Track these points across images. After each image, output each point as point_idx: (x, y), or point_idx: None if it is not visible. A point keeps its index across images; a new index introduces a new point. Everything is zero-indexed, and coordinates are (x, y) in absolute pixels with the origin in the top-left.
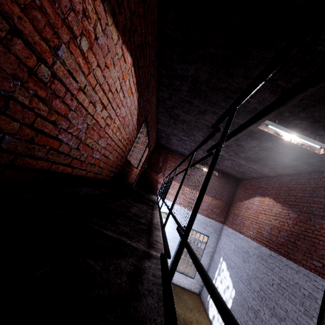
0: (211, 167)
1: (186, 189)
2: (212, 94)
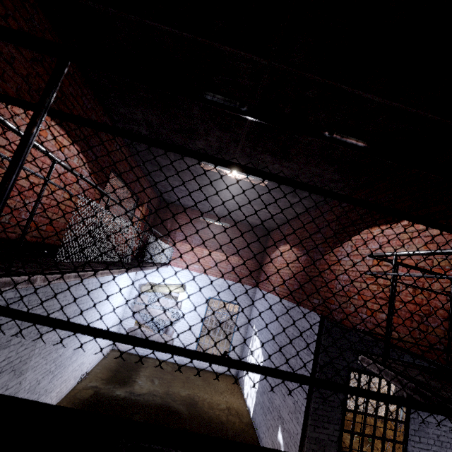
0: (36, 202)
1: (205, 252)
2: (174, 136)
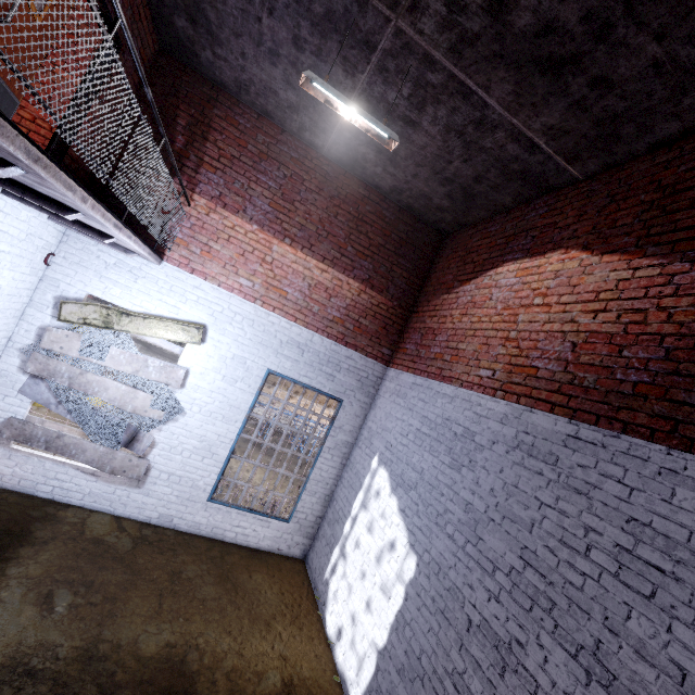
0: None
1: (276, 249)
2: None
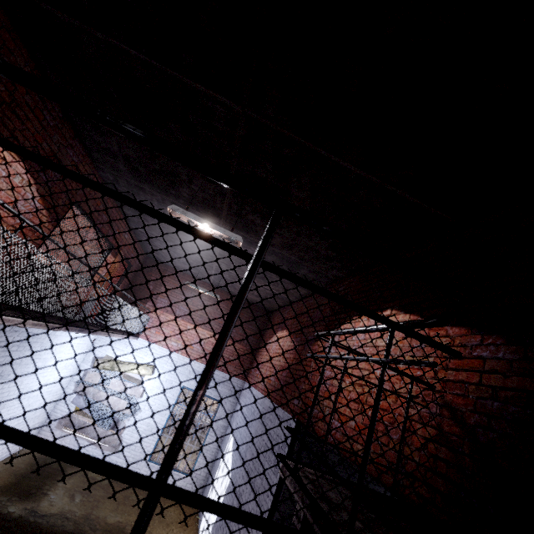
0: None
1: (189, 327)
2: (154, 177)
